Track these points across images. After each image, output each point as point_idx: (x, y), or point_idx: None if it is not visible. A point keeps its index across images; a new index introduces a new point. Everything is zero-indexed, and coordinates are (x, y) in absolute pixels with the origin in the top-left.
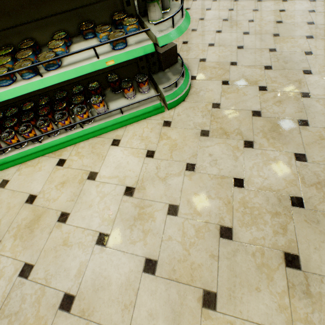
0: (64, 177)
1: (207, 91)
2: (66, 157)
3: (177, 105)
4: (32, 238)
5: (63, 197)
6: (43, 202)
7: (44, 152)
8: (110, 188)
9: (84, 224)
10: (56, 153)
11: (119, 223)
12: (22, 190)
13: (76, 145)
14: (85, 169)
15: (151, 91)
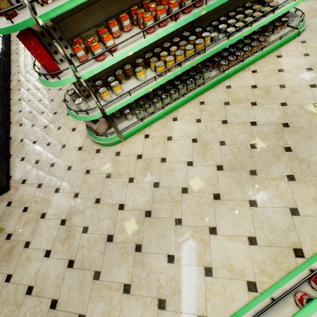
0: (264, 75)
1: (315, 23)
2: (254, 69)
3: (301, 33)
4: (273, 96)
5: (273, 81)
6: (263, 86)
7: (240, 70)
8: (296, 71)
9: (296, 85)
10: (246, 70)
11: (316, 79)
12: (243, 86)
13: (255, 64)
14: (272, 70)
15: (286, 28)
